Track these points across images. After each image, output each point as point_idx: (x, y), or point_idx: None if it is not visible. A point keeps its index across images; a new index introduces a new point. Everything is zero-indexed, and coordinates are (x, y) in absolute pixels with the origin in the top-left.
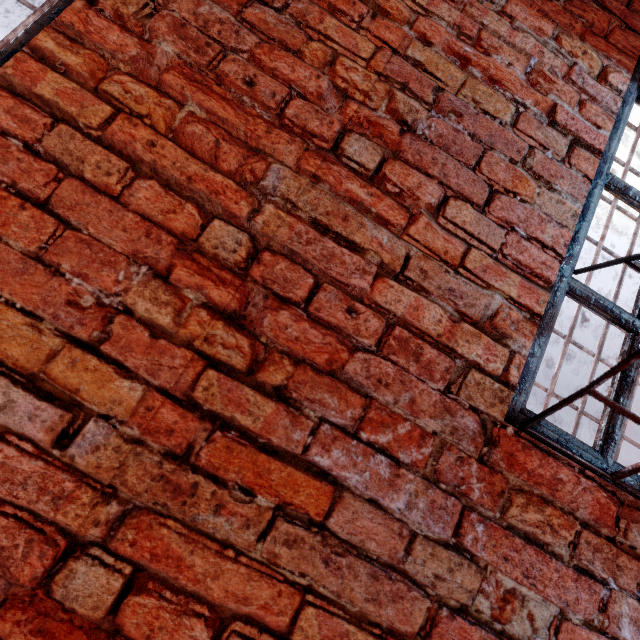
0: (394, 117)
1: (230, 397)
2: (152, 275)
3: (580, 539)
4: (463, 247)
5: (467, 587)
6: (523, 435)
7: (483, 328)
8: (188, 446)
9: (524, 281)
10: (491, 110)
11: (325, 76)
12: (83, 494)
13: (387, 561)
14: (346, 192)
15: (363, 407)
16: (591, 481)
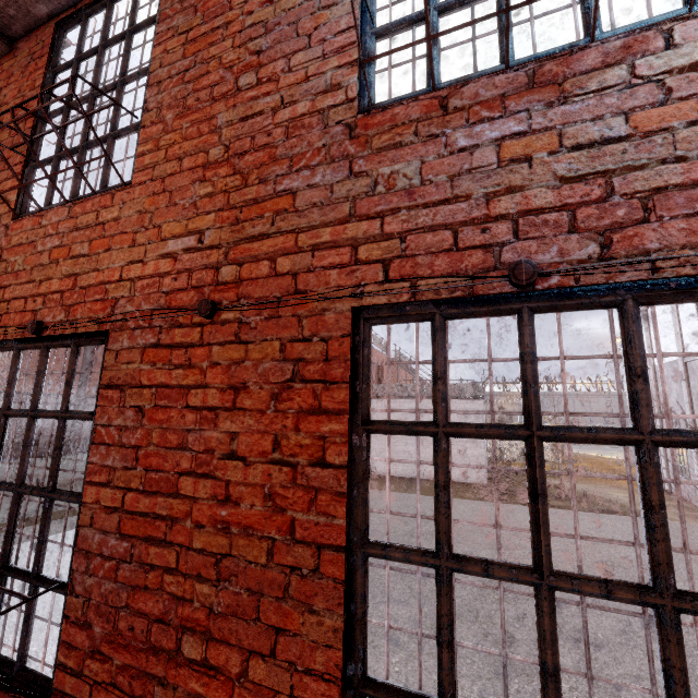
0: (253, 55)
1: (242, 196)
2: (201, 183)
3: (421, 129)
4: (305, 70)
5: (367, 187)
6: (369, 113)
7: (329, 91)
8: (236, 219)
9: (341, 55)
10: (293, 6)
11: (221, 70)
12: (214, 253)
13: (326, 202)
14: (248, 99)
15: (291, 161)
16: (417, 101)
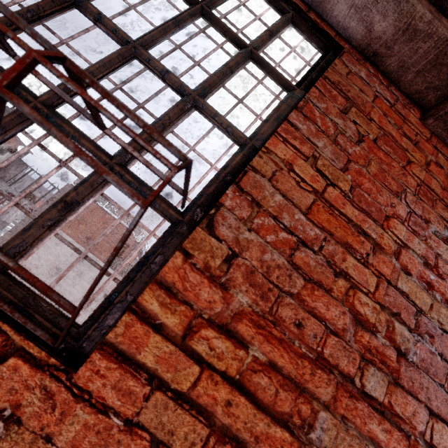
0: (392, 344)
1: None
2: None
3: None
4: None
5: None
6: None
7: None
8: None
9: None
10: None
11: (347, 309)
12: None
13: None
14: (366, 427)
15: None
16: None
